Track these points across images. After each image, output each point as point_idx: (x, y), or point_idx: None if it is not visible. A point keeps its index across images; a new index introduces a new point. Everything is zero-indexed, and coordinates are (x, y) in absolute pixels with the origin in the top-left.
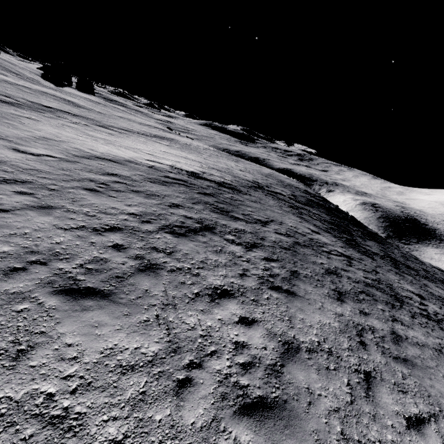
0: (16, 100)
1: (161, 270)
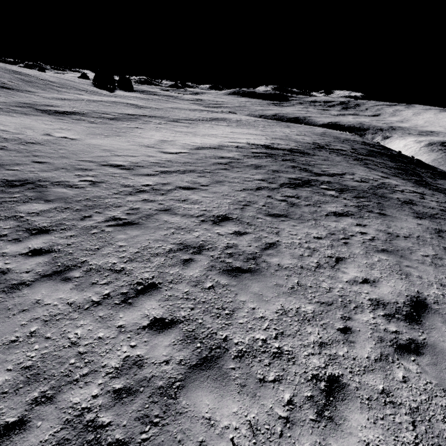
0: (112, 115)
1: (300, 206)
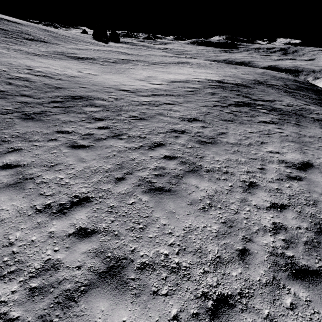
0: (112, 60)
1: (241, 116)
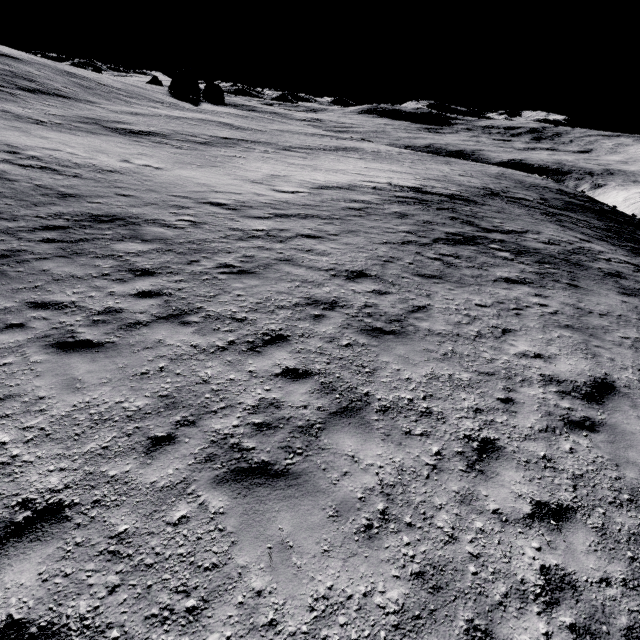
0: (202, 138)
1: (460, 267)
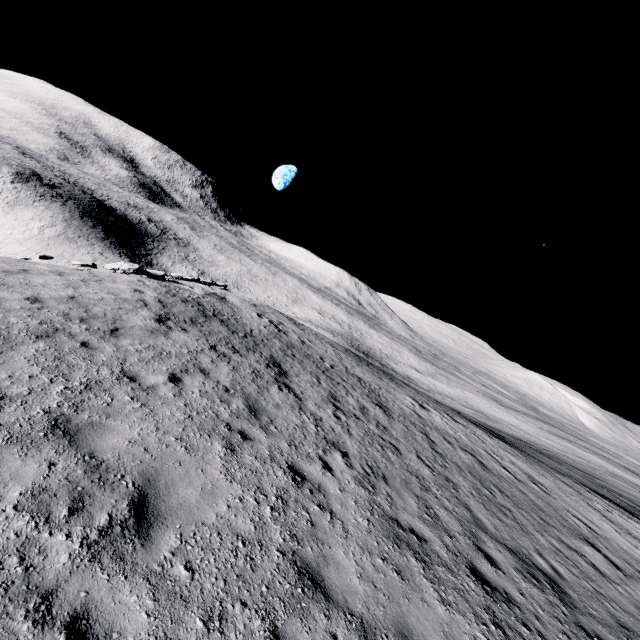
0: None
1: None
